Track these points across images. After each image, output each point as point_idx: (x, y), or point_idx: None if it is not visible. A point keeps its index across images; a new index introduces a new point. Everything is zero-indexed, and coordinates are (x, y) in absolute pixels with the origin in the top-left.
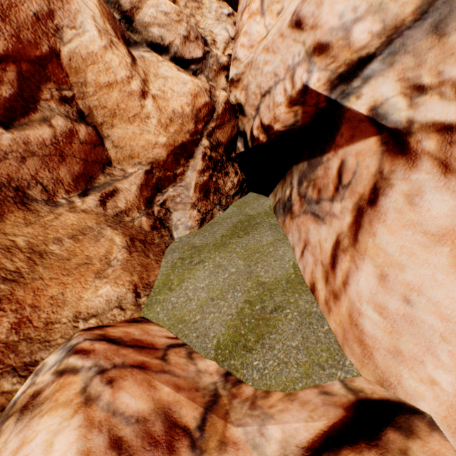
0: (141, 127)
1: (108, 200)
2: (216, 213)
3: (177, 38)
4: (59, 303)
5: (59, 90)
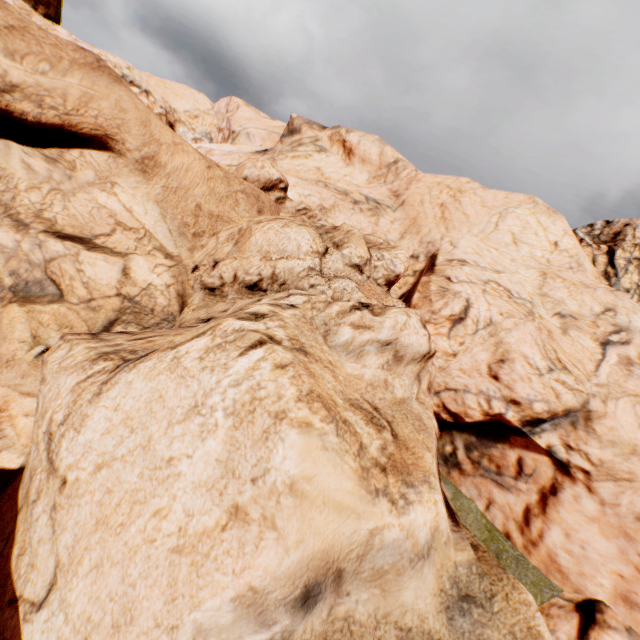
0: None
1: None
2: None
3: None
4: None
5: None
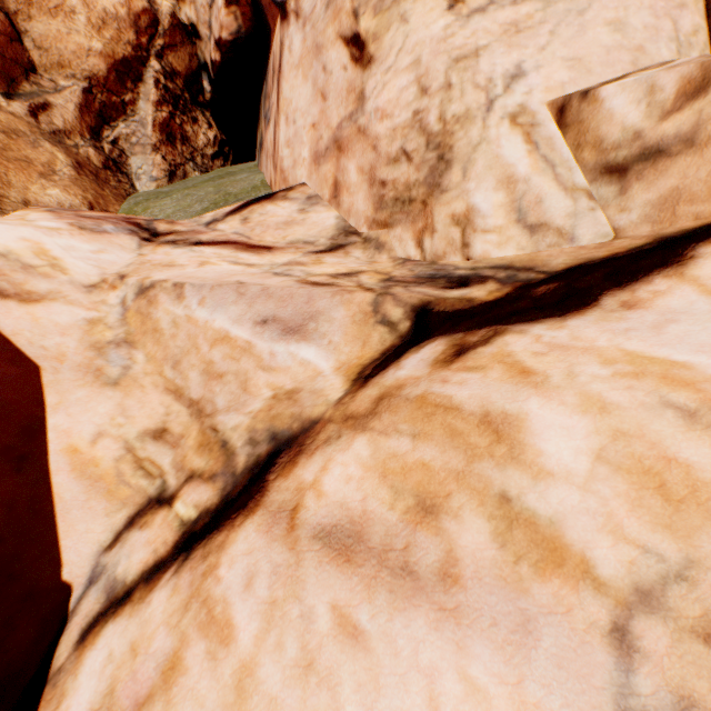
0: (68, 25)
1: (41, 114)
2: (192, 173)
3: None
4: (4, 182)
5: None
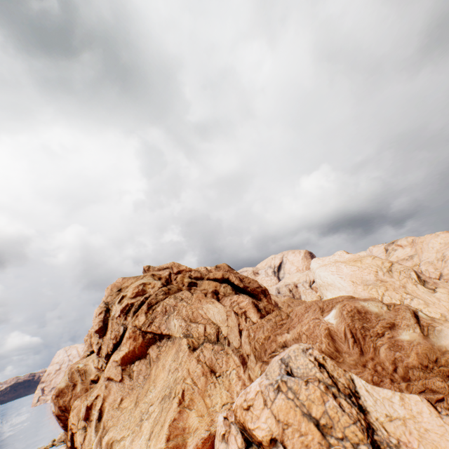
0: None
1: None
2: None
3: None
4: None
5: None
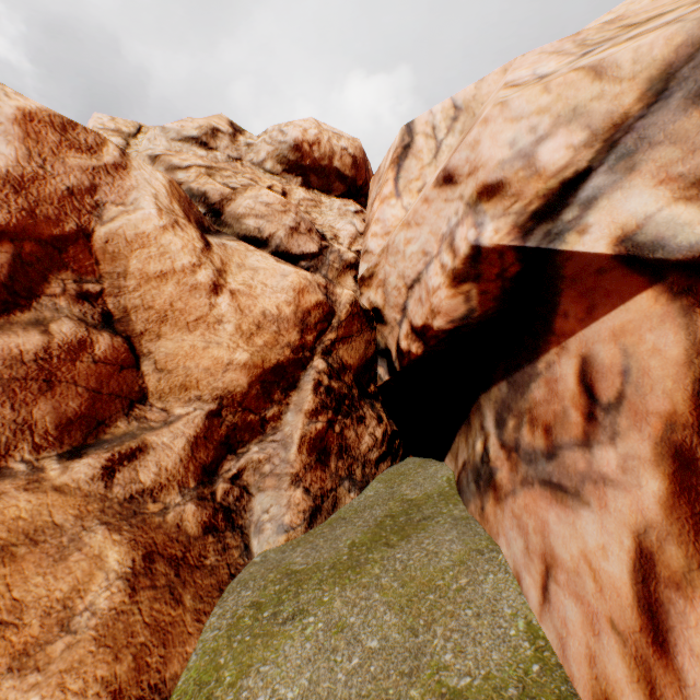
0: (207, 337)
1: (122, 467)
2: (344, 496)
3: (280, 229)
4: None
5: (79, 282)
